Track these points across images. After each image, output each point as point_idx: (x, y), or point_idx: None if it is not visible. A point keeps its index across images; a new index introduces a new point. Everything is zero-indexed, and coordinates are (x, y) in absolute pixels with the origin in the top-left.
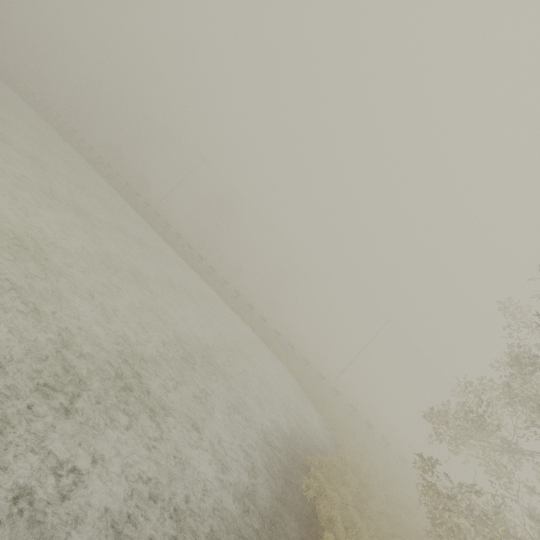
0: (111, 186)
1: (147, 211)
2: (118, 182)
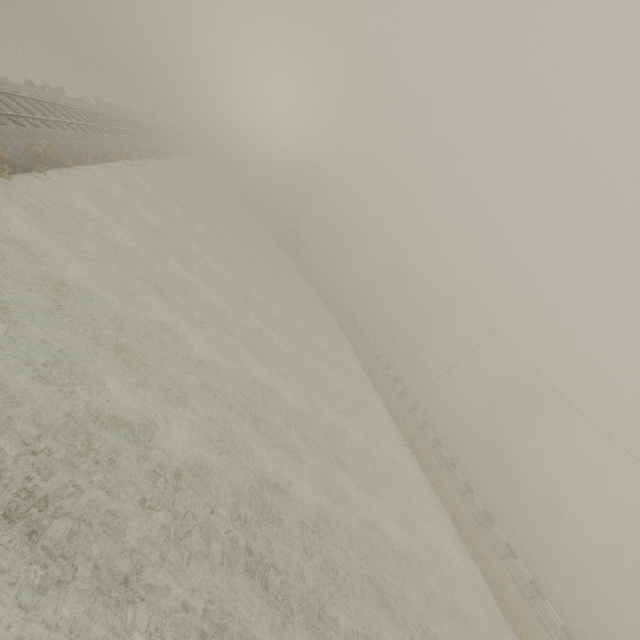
0: (366, 371)
1: (402, 401)
2: (378, 364)
